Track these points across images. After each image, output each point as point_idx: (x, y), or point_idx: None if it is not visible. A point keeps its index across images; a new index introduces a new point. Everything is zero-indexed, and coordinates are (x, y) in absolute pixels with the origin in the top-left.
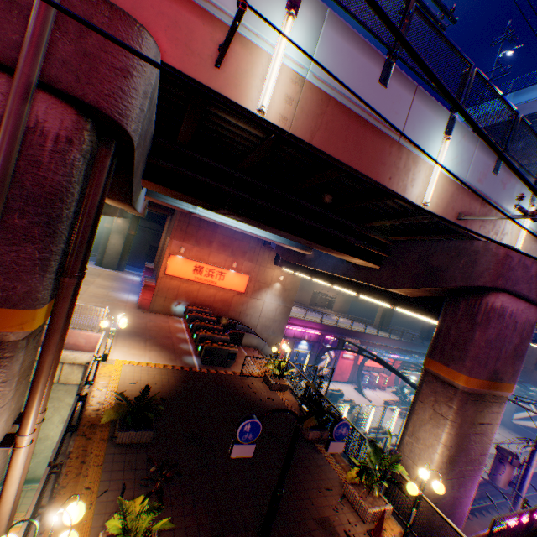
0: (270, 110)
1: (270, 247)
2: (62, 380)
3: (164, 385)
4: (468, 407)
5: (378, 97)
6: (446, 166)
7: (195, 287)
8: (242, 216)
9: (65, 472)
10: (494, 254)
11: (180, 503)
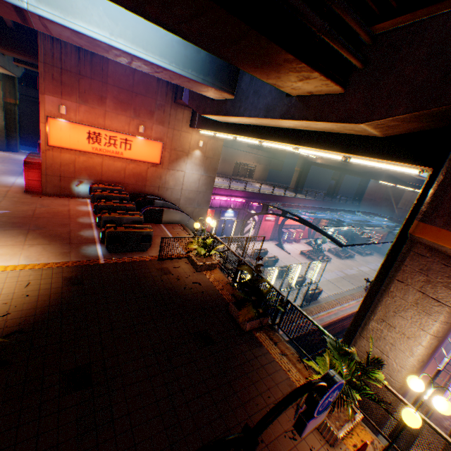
0: None
1: (183, 104)
2: None
3: (42, 295)
4: None
5: None
6: None
7: (96, 161)
8: None
9: None
10: None
11: None
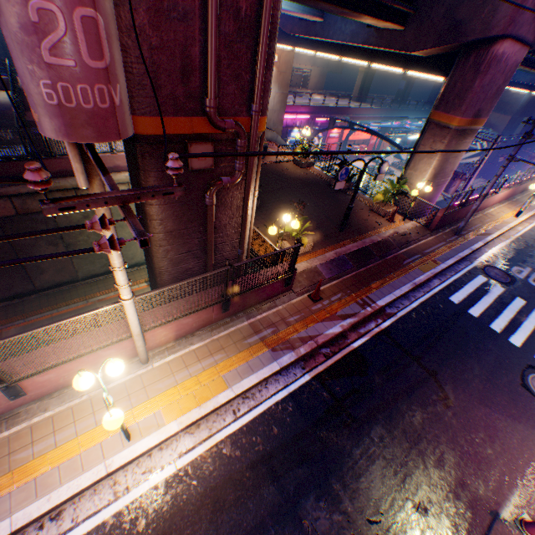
0: None
1: None
2: None
3: None
4: (454, 141)
5: None
6: None
7: None
8: None
9: None
10: (515, 0)
11: None
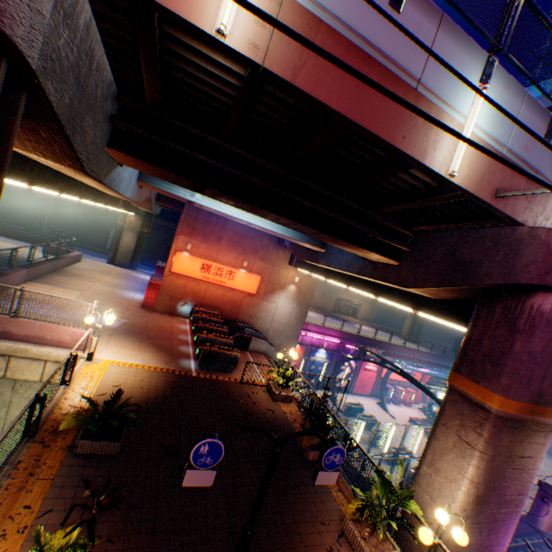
0: (235, 33)
1: (284, 245)
2: (45, 379)
3: (151, 390)
4: (503, 436)
5: (388, 26)
6: (481, 126)
7: (202, 286)
8: (231, 196)
9: (5, 486)
10: (544, 243)
11: (136, 531)
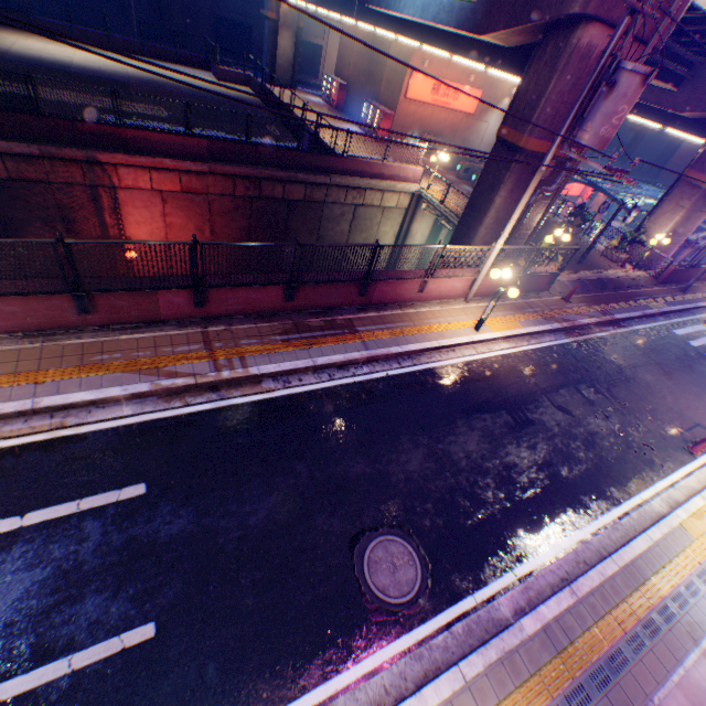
0: None
1: None
2: (397, 207)
3: None
4: (700, 201)
5: None
6: None
7: (428, 113)
8: None
9: None
10: None
11: None
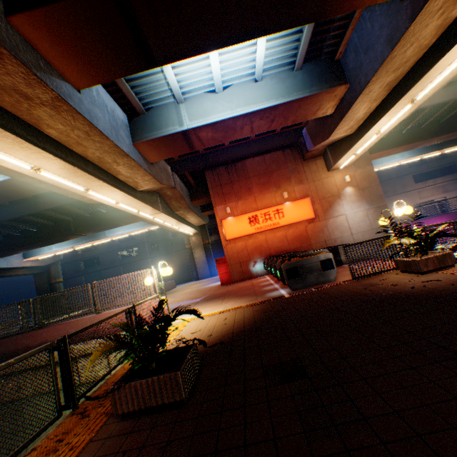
0: None
1: (310, 156)
2: None
3: (236, 322)
4: None
5: None
6: None
7: (260, 239)
8: None
9: None
10: None
11: None
